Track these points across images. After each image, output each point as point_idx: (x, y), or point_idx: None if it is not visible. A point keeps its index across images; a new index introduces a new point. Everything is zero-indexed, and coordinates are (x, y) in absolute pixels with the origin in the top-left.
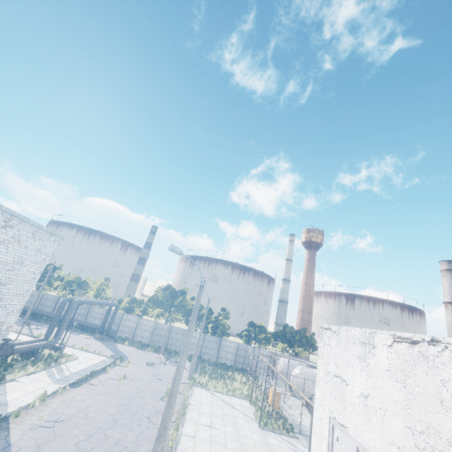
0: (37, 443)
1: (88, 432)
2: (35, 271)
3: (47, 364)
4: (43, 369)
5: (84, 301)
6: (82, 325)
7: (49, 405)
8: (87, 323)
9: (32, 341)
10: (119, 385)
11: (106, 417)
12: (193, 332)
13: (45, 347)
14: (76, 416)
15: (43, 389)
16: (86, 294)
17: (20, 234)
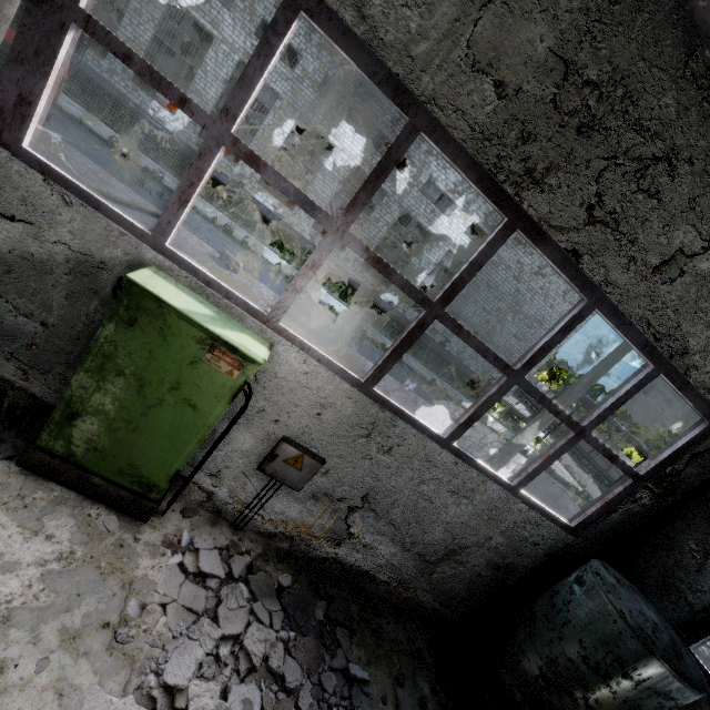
0: (450, 414)
1: (487, 451)
2: None
3: (513, 429)
4: (507, 426)
5: (592, 402)
6: (595, 467)
7: (482, 426)
8: (603, 469)
9: (516, 408)
10: (566, 499)
11: (514, 472)
12: (628, 350)
13: (524, 420)
14: (492, 445)
15: (491, 425)
16: (629, 444)
17: (549, 287)
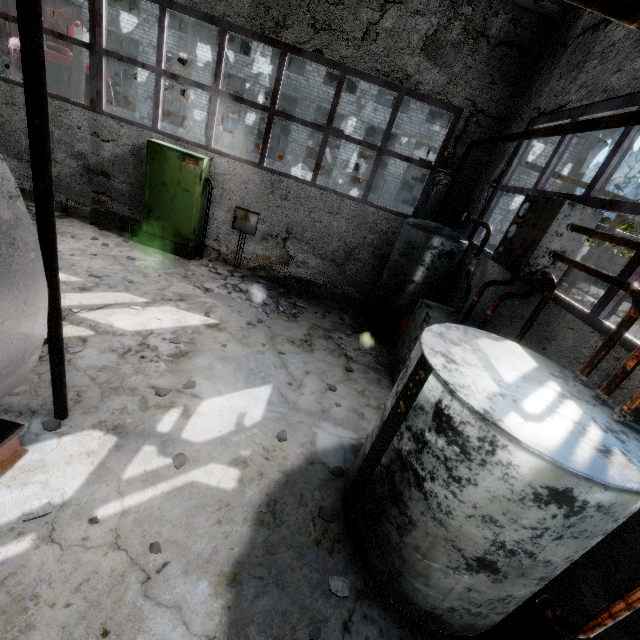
0: None
1: None
2: (547, 187)
3: None
4: None
5: (600, 226)
6: None
7: None
8: None
9: None
10: None
11: None
12: None
13: None
14: None
15: None
16: None
17: None
